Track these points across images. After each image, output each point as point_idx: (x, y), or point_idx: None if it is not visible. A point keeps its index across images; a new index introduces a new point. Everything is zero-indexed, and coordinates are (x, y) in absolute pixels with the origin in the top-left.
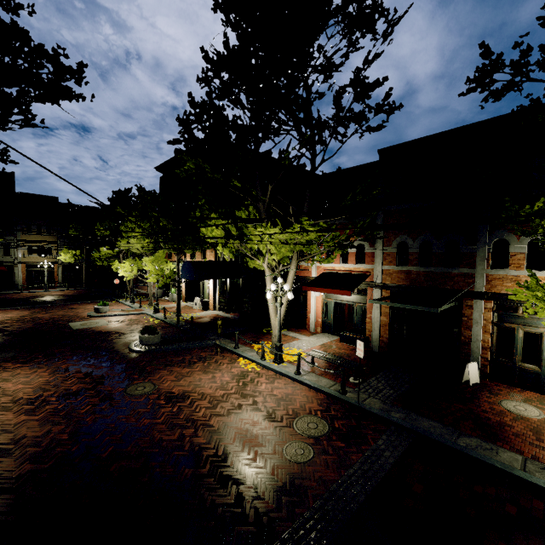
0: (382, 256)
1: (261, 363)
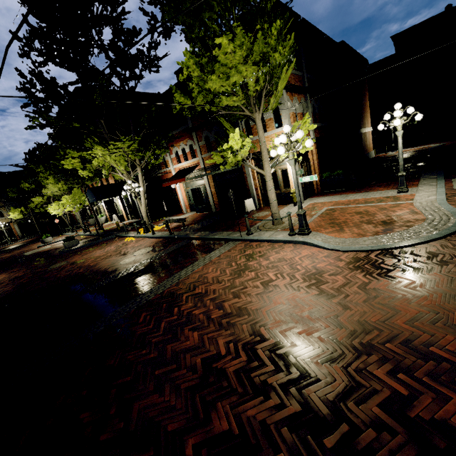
0: (200, 149)
1: (136, 236)
